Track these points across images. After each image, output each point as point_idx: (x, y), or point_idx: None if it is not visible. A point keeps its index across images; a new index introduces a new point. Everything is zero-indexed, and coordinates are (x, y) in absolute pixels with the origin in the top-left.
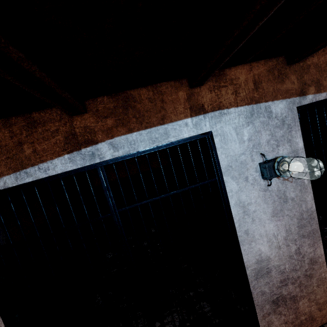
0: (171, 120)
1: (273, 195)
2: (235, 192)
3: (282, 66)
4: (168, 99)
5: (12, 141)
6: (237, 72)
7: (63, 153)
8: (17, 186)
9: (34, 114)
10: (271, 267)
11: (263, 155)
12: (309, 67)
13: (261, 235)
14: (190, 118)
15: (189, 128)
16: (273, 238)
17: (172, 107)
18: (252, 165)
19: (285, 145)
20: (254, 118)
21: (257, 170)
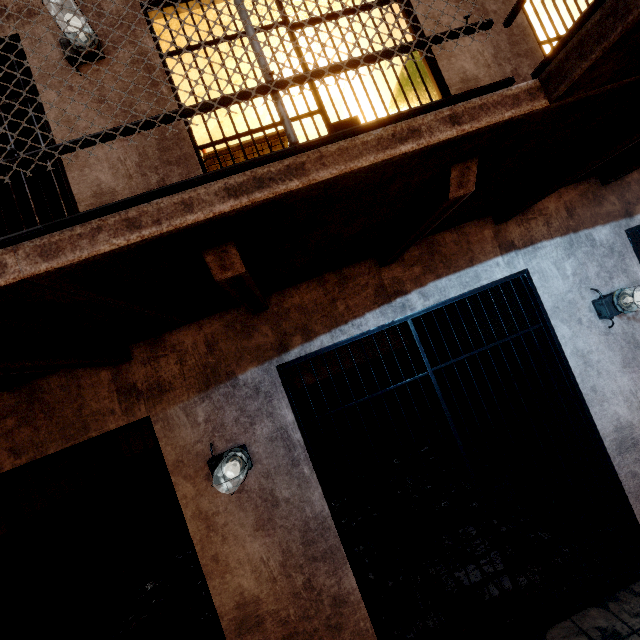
0: (480, 262)
1: (618, 339)
2: (569, 338)
3: (596, 188)
4: (474, 240)
5: (326, 299)
6: (545, 201)
7: (374, 306)
8: (333, 345)
9: (344, 270)
10: (637, 438)
11: (595, 290)
12: (630, 184)
13: (613, 392)
14: (501, 257)
15: (501, 268)
16: (631, 397)
17: (480, 247)
18: (583, 304)
19: (620, 276)
20: (574, 249)
21: (591, 309)
